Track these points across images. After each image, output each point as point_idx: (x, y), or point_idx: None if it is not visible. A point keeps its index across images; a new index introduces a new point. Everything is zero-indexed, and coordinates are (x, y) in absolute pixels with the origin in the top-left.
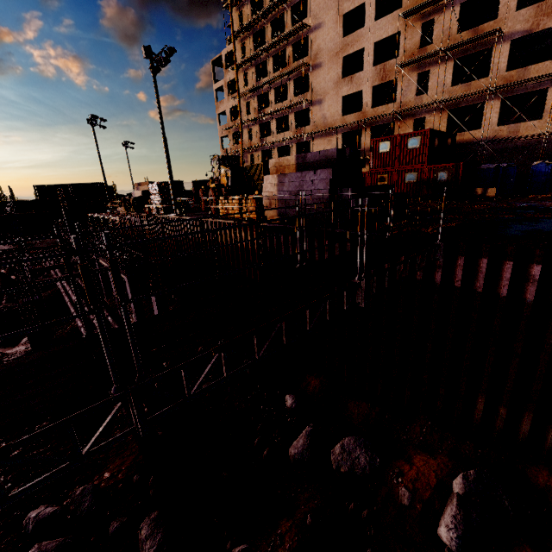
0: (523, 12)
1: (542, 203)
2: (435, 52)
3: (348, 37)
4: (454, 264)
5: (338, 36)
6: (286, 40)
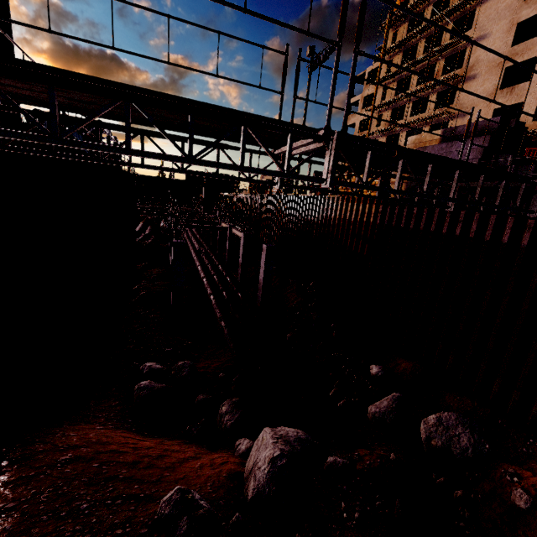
0: None
1: None
2: None
3: (519, 46)
4: None
5: (505, 46)
6: (439, 54)
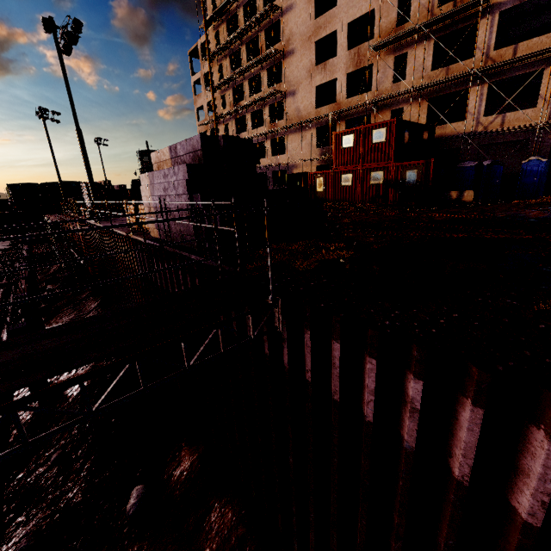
0: None
1: (525, 211)
2: (411, 29)
3: (321, 18)
4: (304, 338)
5: (310, 18)
6: (258, 26)
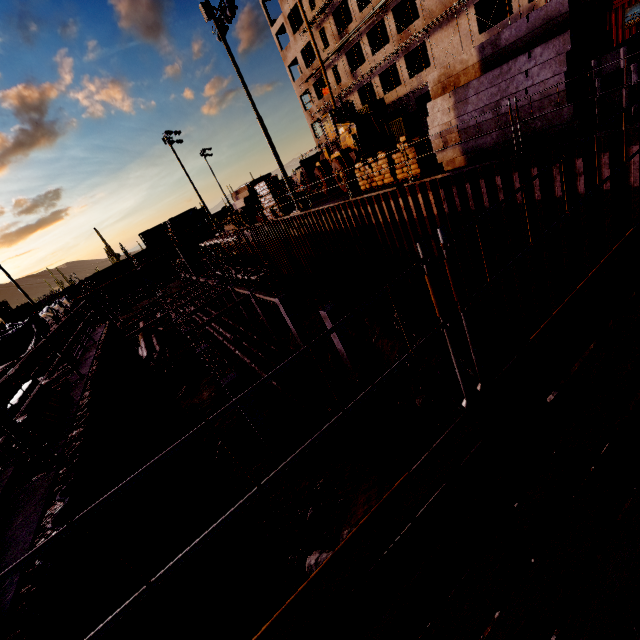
0: None
1: None
2: None
3: None
4: None
5: None
6: None
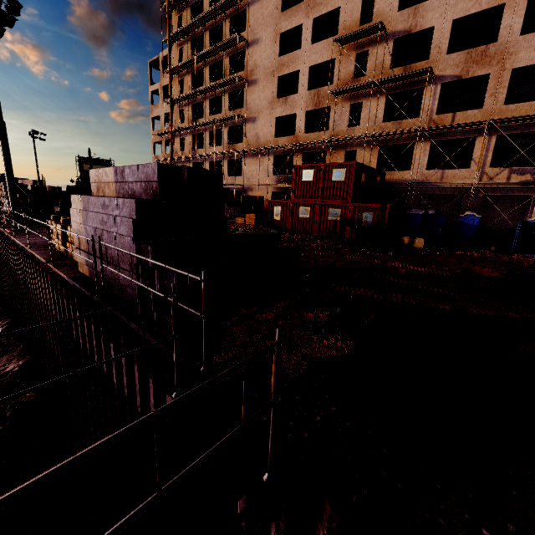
0: (454, 56)
1: (475, 267)
2: (367, 83)
3: (285, 57)
4: (314, 534)
5: (275, 55)
6: (223, 51)
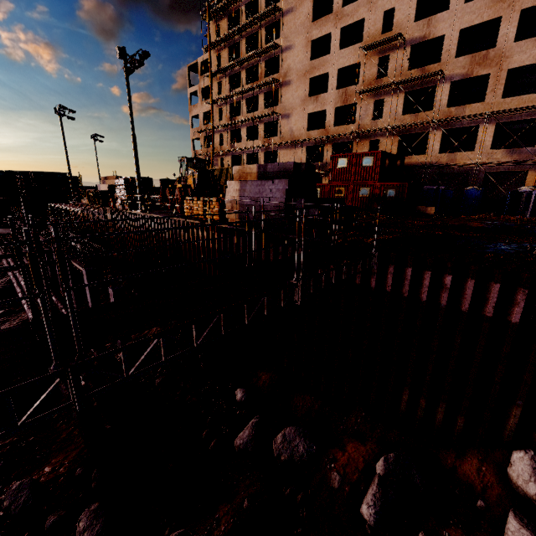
0: (461, 60)
1: (470, 223)
2: (389, 84)
3: (316, 61)
4: (386, 271)
5: (306, 59)
6: (259, 57)
